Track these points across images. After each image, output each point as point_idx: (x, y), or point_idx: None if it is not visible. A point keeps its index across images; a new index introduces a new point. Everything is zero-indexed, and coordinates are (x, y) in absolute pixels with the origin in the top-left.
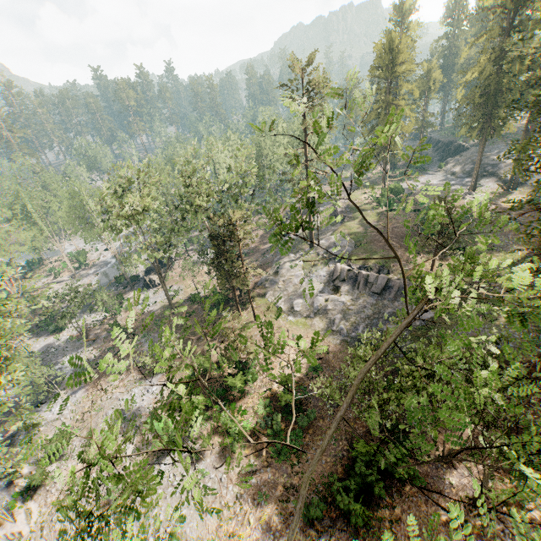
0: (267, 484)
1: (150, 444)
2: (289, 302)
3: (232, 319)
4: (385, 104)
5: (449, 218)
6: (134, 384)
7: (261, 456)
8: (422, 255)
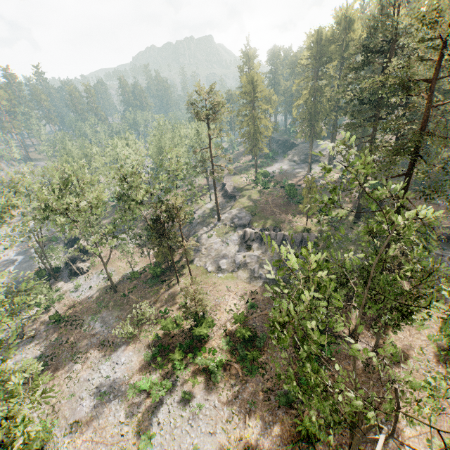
0: (251, 395)
1: (140, 404)
2: (215, 263)
3: (173, 286)
4: (252, 117)
5: None
6: (100, 362)
7: (238, 378)
8: (297, 216)
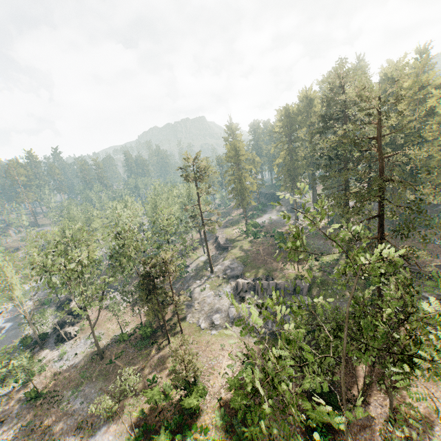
0: None
1: None
2: (208, 319)
3: (163, 348)
4: (238, 176)
5: None
6: None
7: None
8: (288, 263)
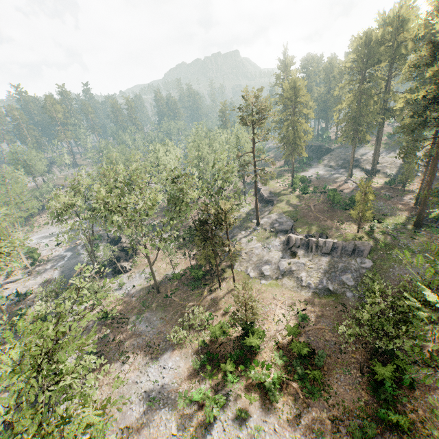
0: (316, 422)
1: (191, 417)
2: (257, 269)
3: (215, 290)
4: (293, 122)
5: (350, 196)
6: (147, 364)
7: (298, 399)
8: (345, 223)
